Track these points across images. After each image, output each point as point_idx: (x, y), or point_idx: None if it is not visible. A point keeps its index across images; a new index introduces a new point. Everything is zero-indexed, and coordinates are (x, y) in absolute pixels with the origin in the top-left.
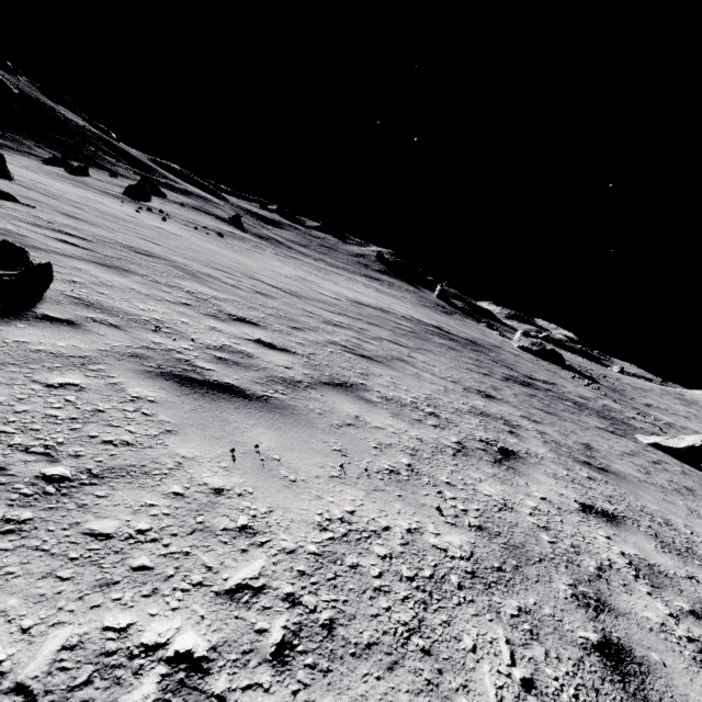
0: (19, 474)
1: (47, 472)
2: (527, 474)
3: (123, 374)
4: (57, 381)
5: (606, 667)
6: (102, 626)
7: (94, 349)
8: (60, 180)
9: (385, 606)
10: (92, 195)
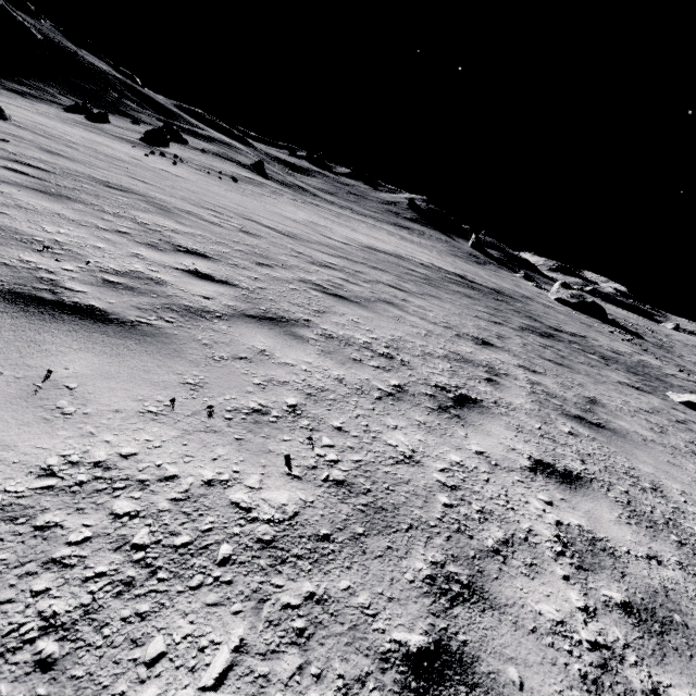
0: None
1: None
2: (476, 424)
3: None
4: None
5: (403, 691)
6: None
7: None
8: (73, 125)
9: (41, 587)
10: (102, 139)
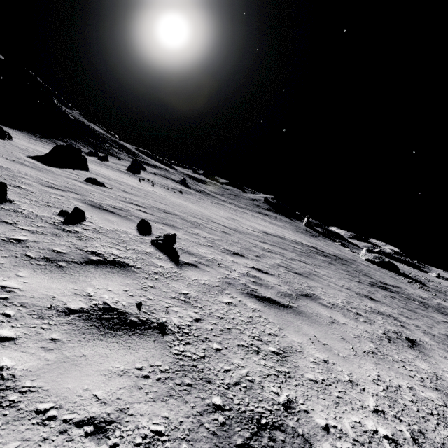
0: (265, 350)
1: (270, 349)
2: (431, 356)
3: (237, 295)
4: (225, 301)
5: None
6: (353, 420)
7: (216, 281)
8: (100, 165)
9: (433, 426)
10: (117, 173)
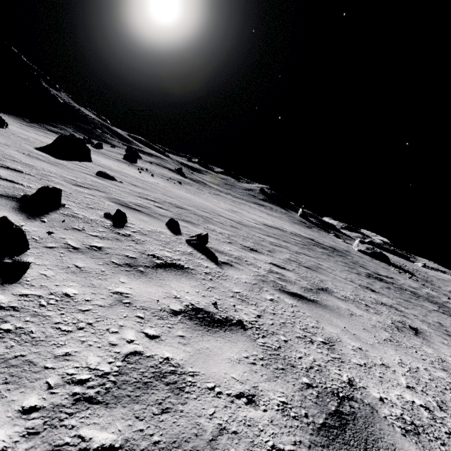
0: (316, 340)
1: (319, 340)
2: (432, 342)
3: (273, 292)
4: (268, 298)
5: None
6: (396, 394)
7: (252, 278)
8: (97, 154)
9: (449, 398)
10: (116, 163)
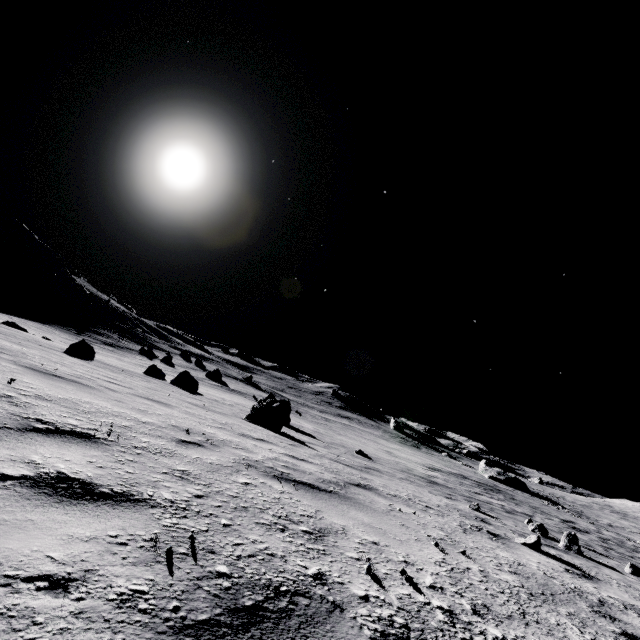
0: None
1: None
2: None
3: None
4: None
5: None
6: None
7: None
8: (209, 386)
9: None
10: (244, 400)
